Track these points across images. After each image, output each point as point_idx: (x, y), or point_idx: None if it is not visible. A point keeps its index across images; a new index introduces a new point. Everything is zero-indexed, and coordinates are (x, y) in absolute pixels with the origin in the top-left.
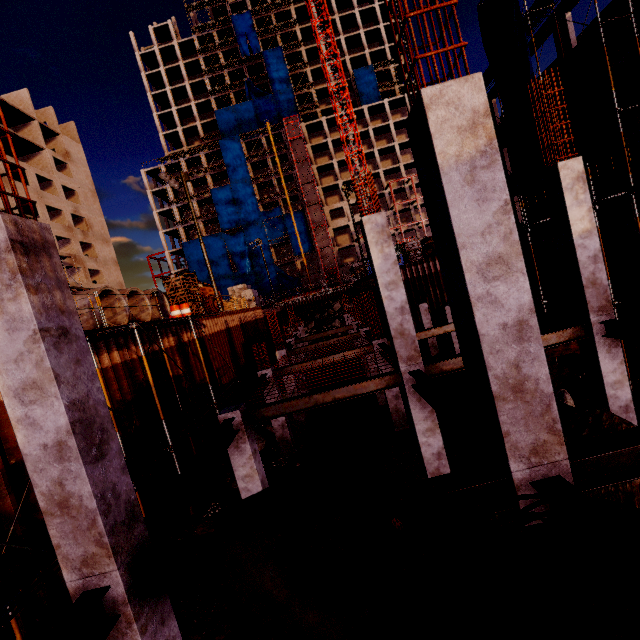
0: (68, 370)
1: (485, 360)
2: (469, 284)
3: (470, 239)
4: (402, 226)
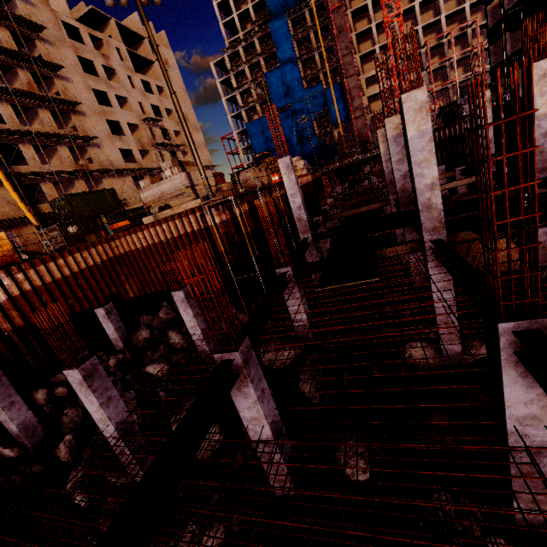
0: (299, 191)
1: (396, 184)
2: (393, 166)
3: (394, 155)
4: (434, 87)
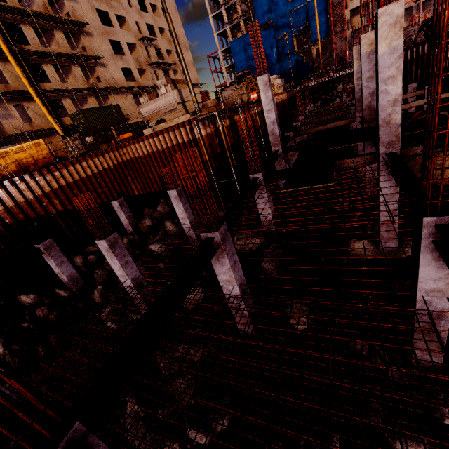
0: (274, 107)
1: (363, 101)
2: (363, 83)
3: (365, 72)
4: None
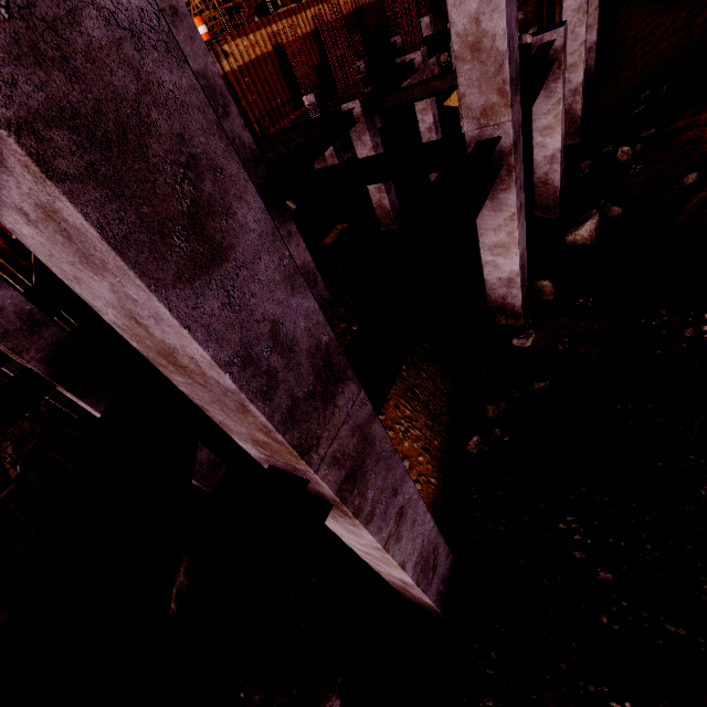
0: None
1: None
2: None
3: None
4: None
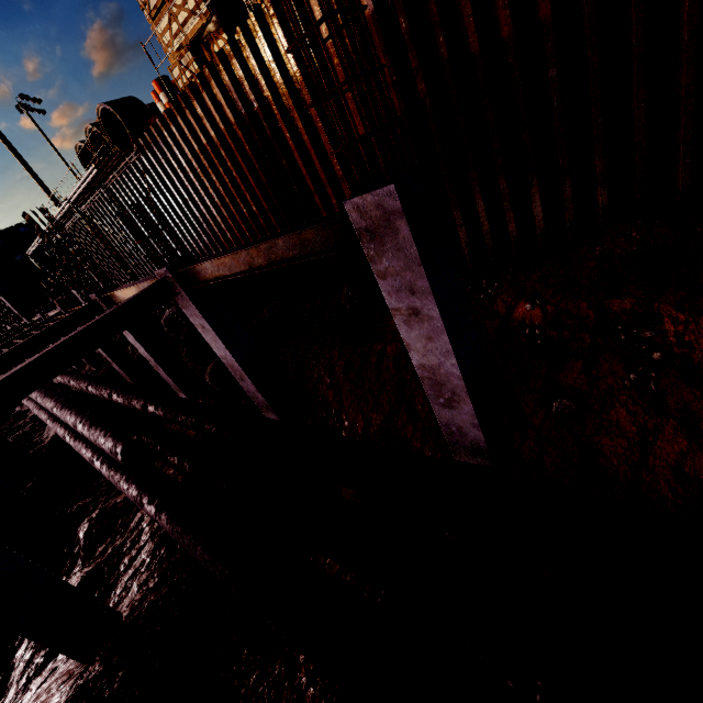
0: None
1: None
2: None
3: None
4: None
